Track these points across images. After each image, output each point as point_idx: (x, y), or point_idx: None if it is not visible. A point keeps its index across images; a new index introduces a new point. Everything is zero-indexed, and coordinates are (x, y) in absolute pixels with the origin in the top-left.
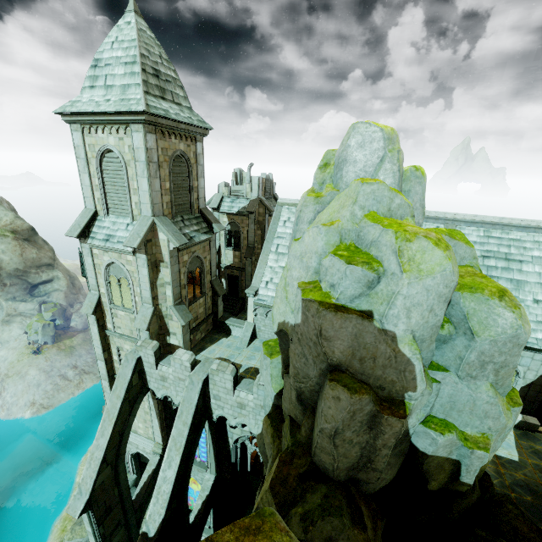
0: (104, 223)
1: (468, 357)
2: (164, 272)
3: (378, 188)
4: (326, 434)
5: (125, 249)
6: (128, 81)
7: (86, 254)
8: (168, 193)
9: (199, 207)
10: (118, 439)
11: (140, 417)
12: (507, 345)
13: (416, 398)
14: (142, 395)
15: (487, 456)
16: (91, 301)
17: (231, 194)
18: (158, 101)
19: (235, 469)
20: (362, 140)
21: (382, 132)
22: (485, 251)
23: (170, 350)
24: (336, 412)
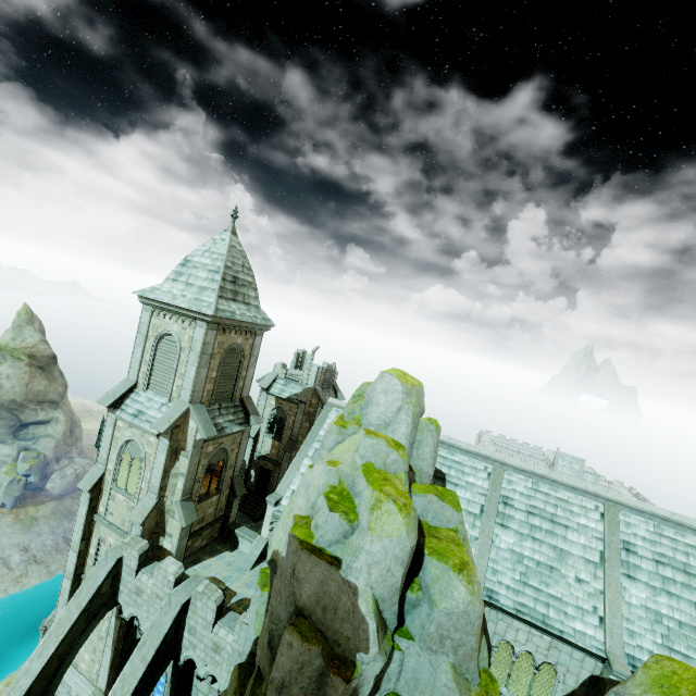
0: (140, 397)
1: (429, 628)
2: (183, 461)
3: (378, 443)
4: (274, 685)
5: (151, 430)
6: (207, 285)
7: (109, 424)
8: (213, 381)
9: (241, 396)
10: (55, 666)
11: (90, 642)
12: (461, 620)
13: (368, 662)
14: (107, 609)
15: None
16: (94, 475)
17: (286, 376)
18: (229, 303)
19: None
20: (387, 388)
21: (402, 386)
22: (531, 506)
23: (159, 554)
24: (287, 660)
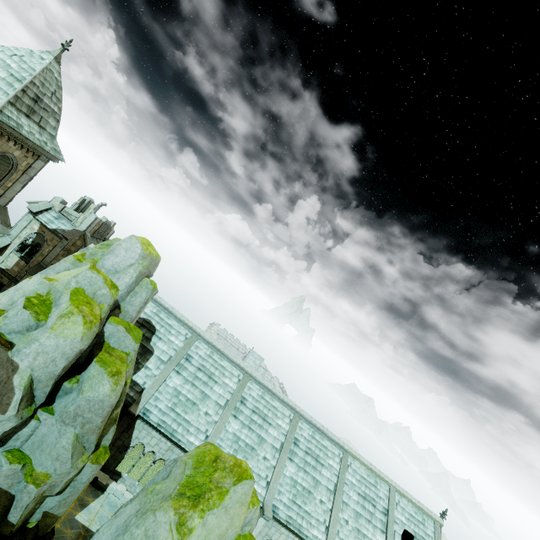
0: None
1: (70, 407)
2: None
3: (97, 277)
4: None
5: None
6: (1, 85)
7: None
8: None
9: None
10: None
11: None
12: (96, 406)
13: (1, 420)
14: None
15: (35, 492)
16: None
17: (62, 212)
18: (19, 115)
19: None
20: (130, 247)
21: (142, 251)
22: (202, 365)
23: None
24: None
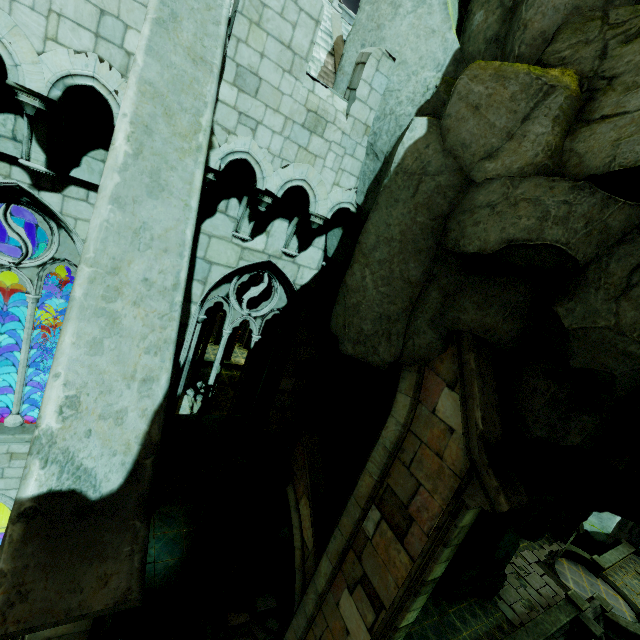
0: None
1: None
2: None
3: None
4: None
5: None
6: None
7: None
8: None
9: None
10: None
11: None
12: None
13: None
14: None
15: None
16: None
17: None
18: None
19: (176, 390)
20: None
21: None
22: None
23: None
24: None
